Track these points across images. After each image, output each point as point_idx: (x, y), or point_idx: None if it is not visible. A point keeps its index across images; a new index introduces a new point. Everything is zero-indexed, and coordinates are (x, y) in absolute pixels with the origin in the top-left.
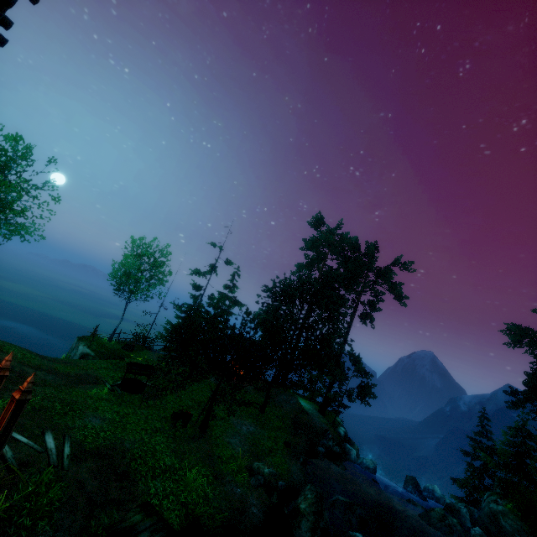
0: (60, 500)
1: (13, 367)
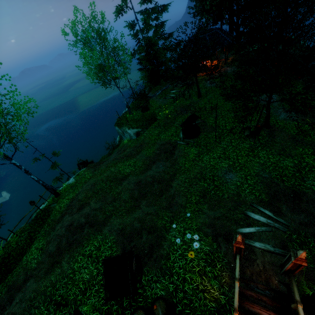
0: (314, 242)
1: (147, 181)
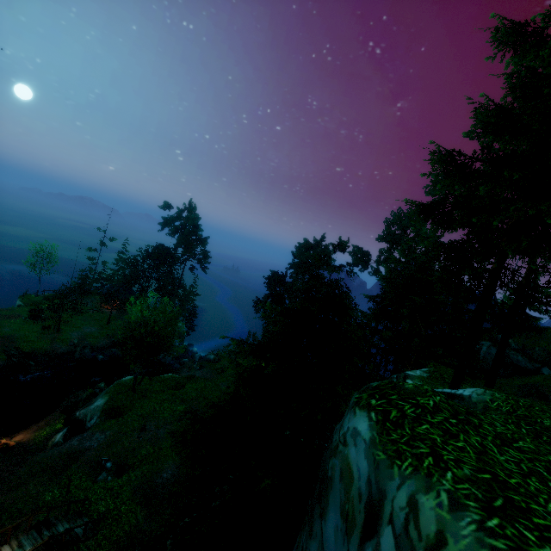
0: None
1: None
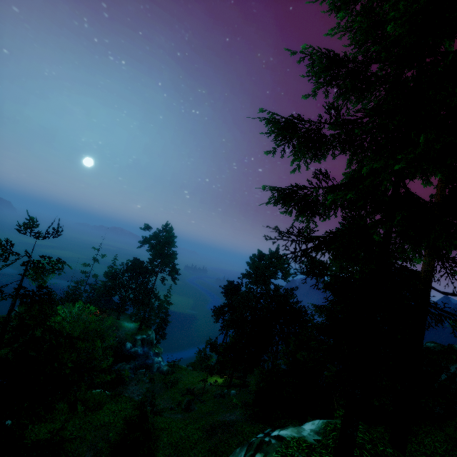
0: None
1: None
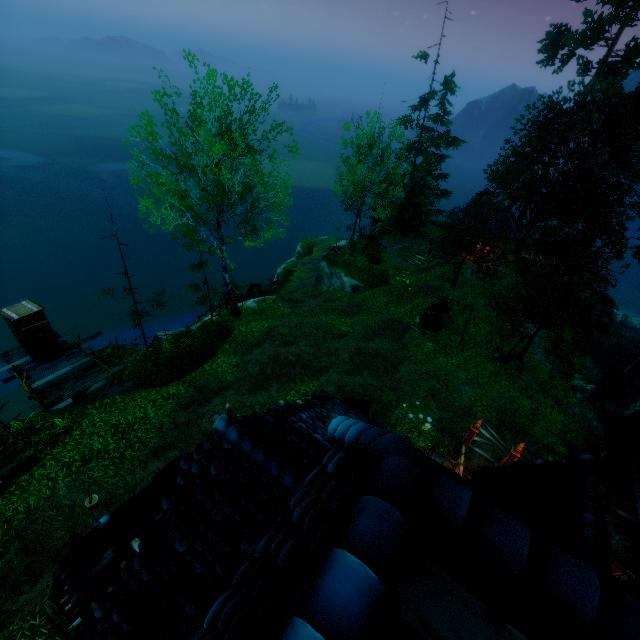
0: None
1: (369, 352)
